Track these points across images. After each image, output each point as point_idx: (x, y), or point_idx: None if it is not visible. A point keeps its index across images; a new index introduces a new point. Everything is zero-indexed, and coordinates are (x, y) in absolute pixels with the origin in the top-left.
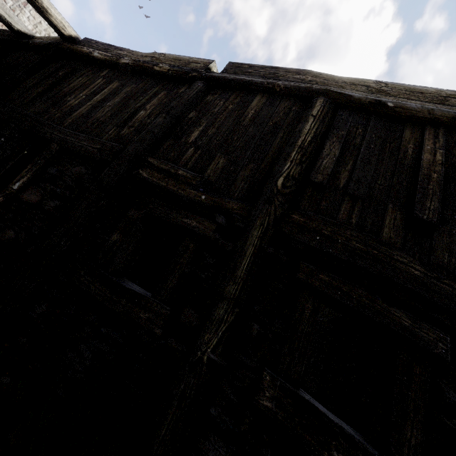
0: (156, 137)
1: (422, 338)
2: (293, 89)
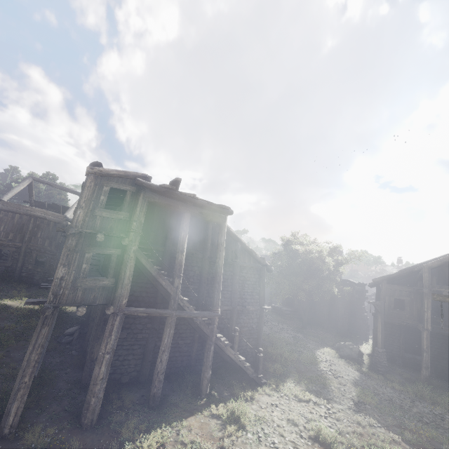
0: None
1: (49, 256)
2: (26, 214)
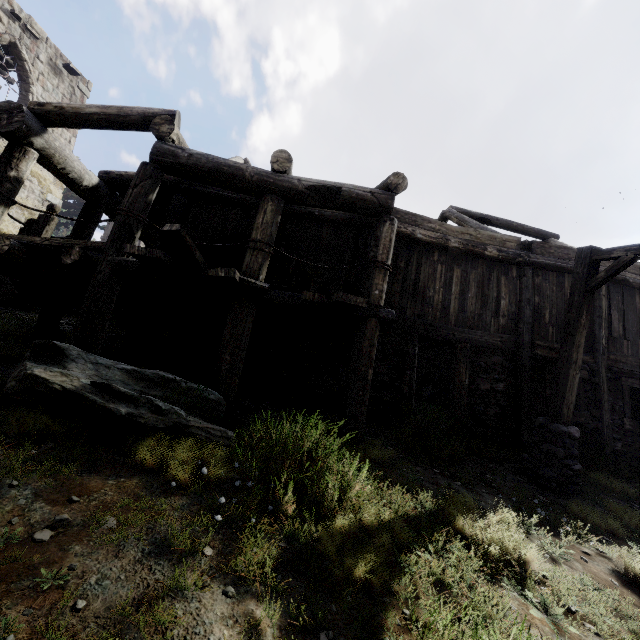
0: (531, 325)
1: None
2: None
